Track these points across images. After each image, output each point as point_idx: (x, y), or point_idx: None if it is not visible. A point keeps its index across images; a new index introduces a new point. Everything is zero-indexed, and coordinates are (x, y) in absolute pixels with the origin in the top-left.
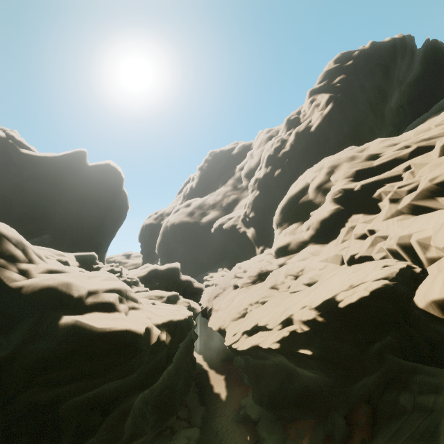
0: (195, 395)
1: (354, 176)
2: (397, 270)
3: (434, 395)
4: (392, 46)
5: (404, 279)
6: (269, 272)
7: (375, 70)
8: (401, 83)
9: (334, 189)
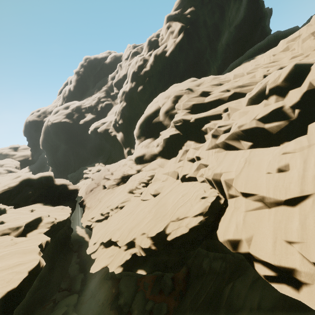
0: (77, 265)
1: (191, 109)
2: (210, 204)
3: (221, 261)
4: None
5: (213, 210)
6: (130, 175)
7: (215, 9)
8: (230, 25)
9: (177, 118)
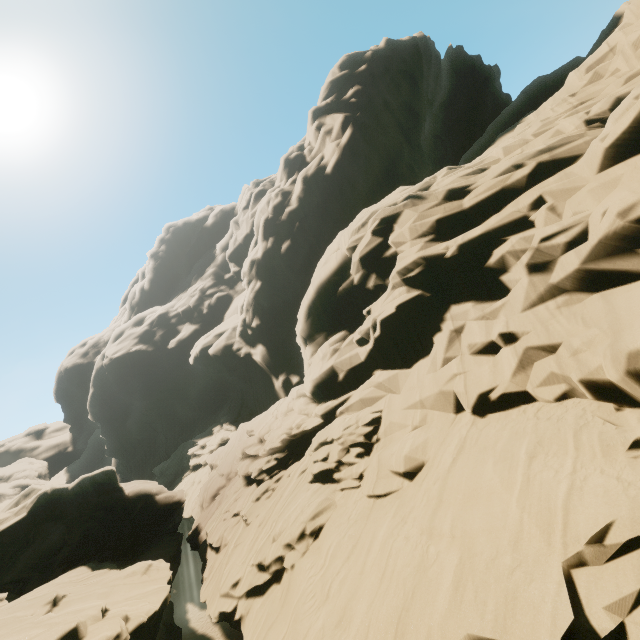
0: None
1: (436, 231)
2: None
3: None
4: (414, 47)
5: None
6: (309, 435)
7: (400, 80)
8: (432, 104)
9: (405, 261)
